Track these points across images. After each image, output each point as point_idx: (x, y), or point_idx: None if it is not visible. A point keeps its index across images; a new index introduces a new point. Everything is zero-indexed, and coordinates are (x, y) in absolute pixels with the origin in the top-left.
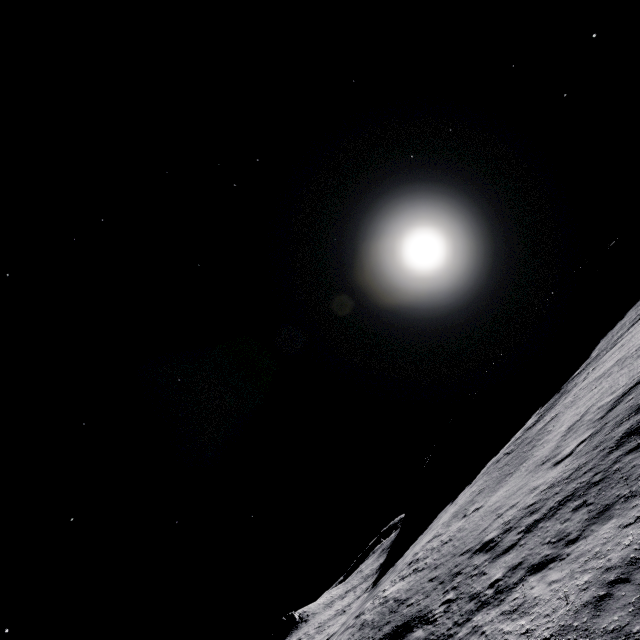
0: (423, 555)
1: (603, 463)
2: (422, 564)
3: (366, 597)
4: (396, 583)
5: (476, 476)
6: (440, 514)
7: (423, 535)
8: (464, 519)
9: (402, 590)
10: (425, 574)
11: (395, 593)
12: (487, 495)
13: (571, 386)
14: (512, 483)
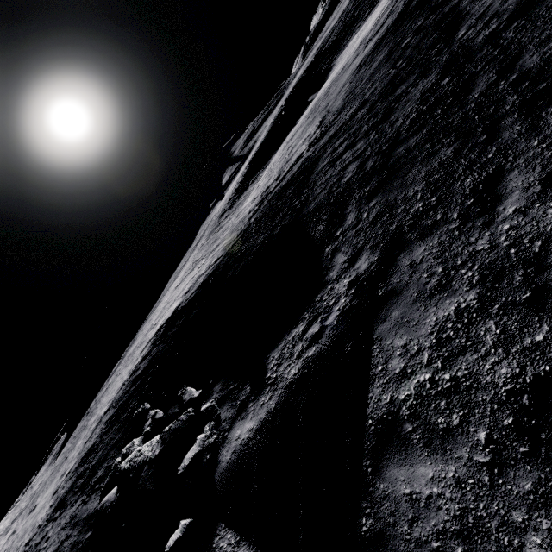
0: None
1: (33, 546)
2: None
3: None
4: None
5: None
6: None
7: None
8: (26, 520)
9: None
10: None
11: None
12: (49, 485)
13: (137, 337)
14: (53, 485)
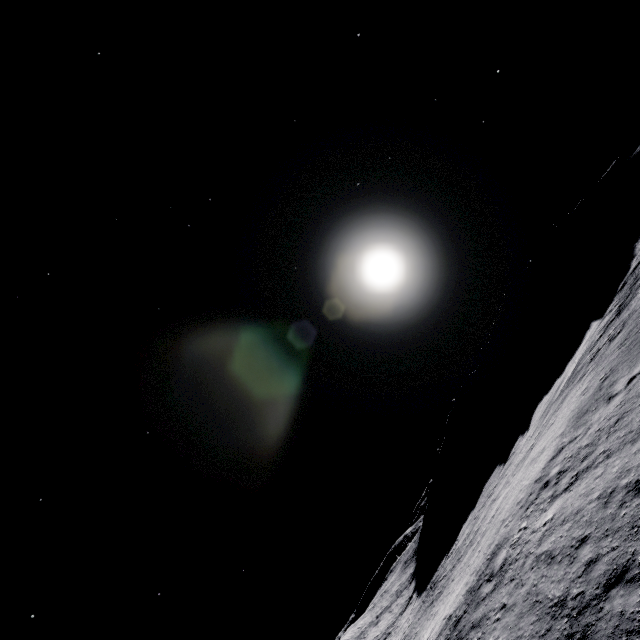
0: (570, 462)
1: None
2: (593, 459)
3: (423, 601)
4: (548, 506)
5: (526, 424)
6: (489, 482)
7: (480, 506)
8: (620, 395)
9: (599, 486)
10: (638, 446)
11: (581, 499)
12: (637, 361)
13: None
14: None
